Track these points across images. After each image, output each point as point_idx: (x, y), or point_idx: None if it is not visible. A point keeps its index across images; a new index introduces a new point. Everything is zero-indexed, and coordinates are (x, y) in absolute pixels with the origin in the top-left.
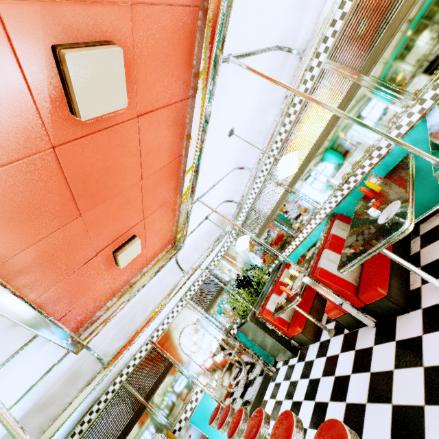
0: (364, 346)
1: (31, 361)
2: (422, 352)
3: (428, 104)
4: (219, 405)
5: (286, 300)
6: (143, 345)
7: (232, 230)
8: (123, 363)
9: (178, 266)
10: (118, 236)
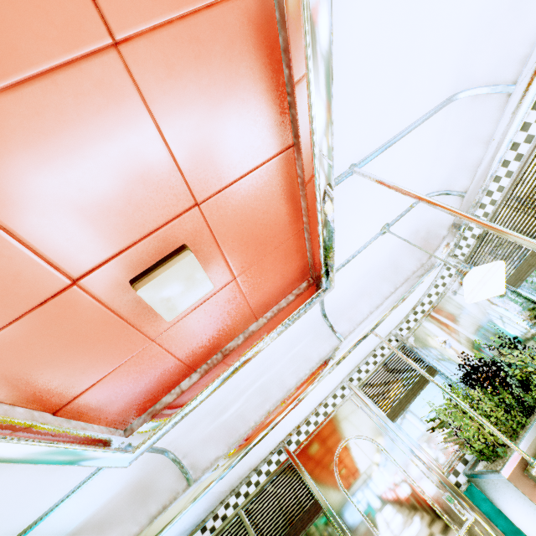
0: None
1: (0, 483)
2: None
3: None
4: None
5: None
6: (273, 452)
7: (449, 260)
8: (236, 478)
9: (327, 325)
10: (127, 242)
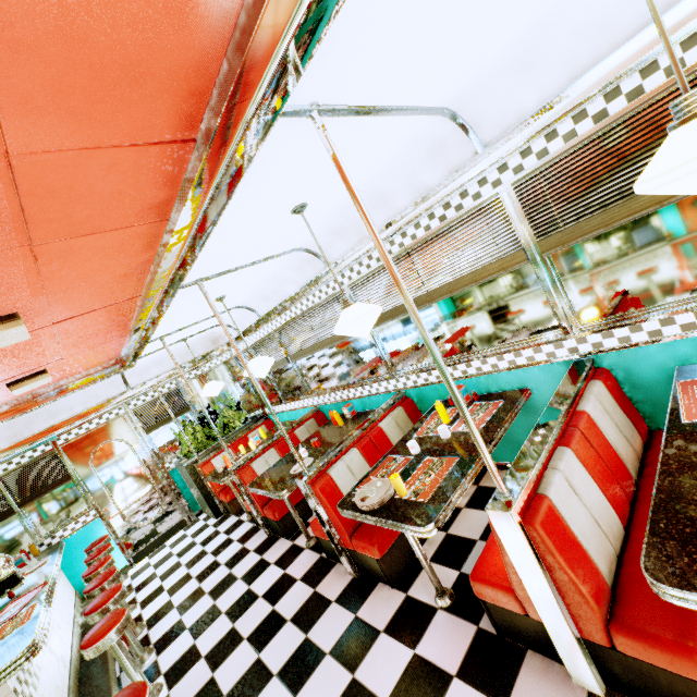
0: (250, 546)
1: None
2: (260, 576)
3: (400, 386)
4: (106, 537)
5: (224, 470)
6: (42, 444)
7: (229, 351)
8: (2, 460)
9: (122, 378)
10: (17, 374)
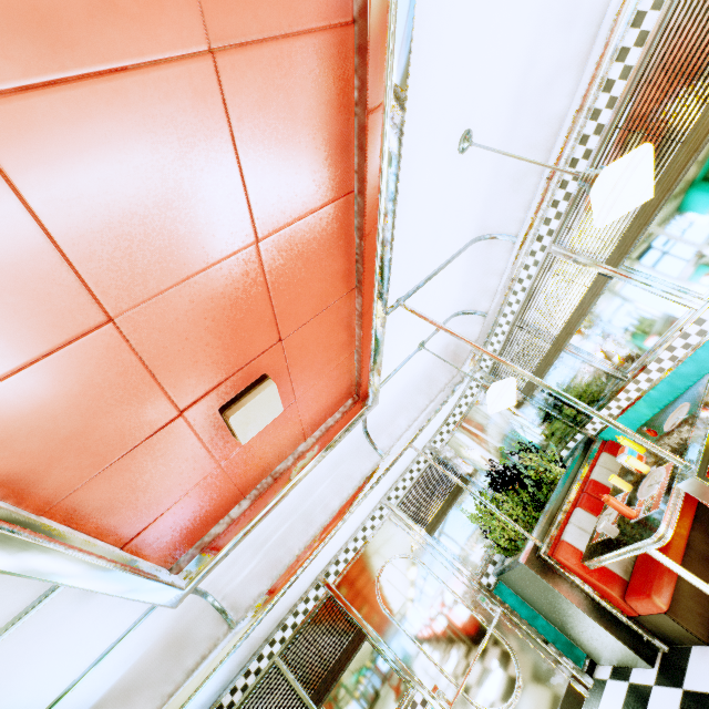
0: None
1: (69, 625)
2: None
3: None
4: None
5: (620, 529)
6: (311, 588)
7: (476, 371)
8: (272, 622)
9: (368, 441)
10: (225, 375)
